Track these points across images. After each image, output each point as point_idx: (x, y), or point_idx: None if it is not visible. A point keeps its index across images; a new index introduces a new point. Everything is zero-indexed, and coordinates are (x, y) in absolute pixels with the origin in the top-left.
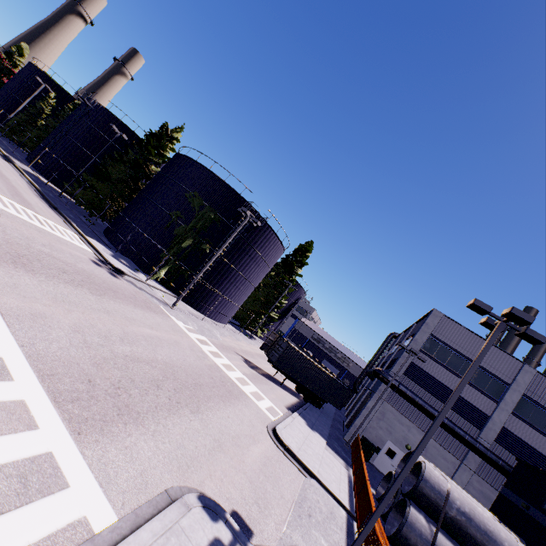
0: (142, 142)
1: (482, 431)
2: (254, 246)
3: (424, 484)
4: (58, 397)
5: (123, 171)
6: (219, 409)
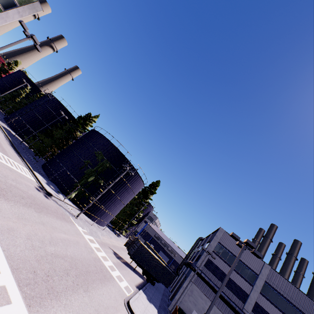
0: (75, 120)
1: (245, 304)
2: (128, 183)
3: None
4: (20, 283)
5: (61, 134)
6: (99, 289)
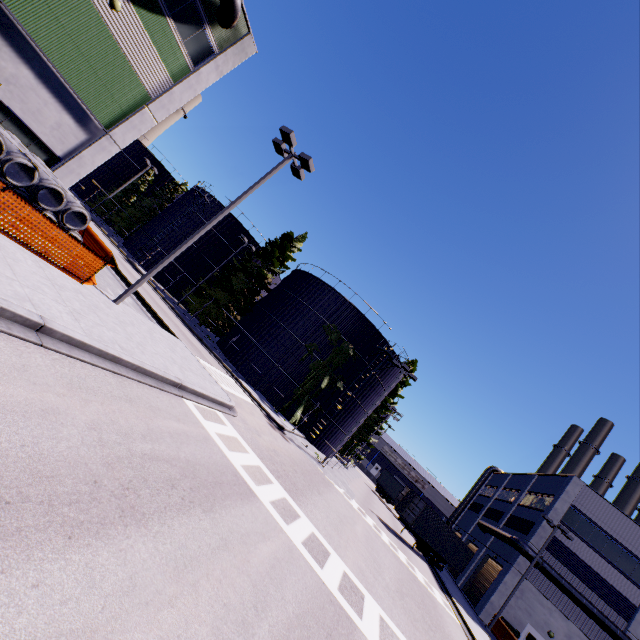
0: (266, 251)
1: (630, 623)
2: (382, 382)
3: None
4: None
5: (242, 281)
6: (452, 635)
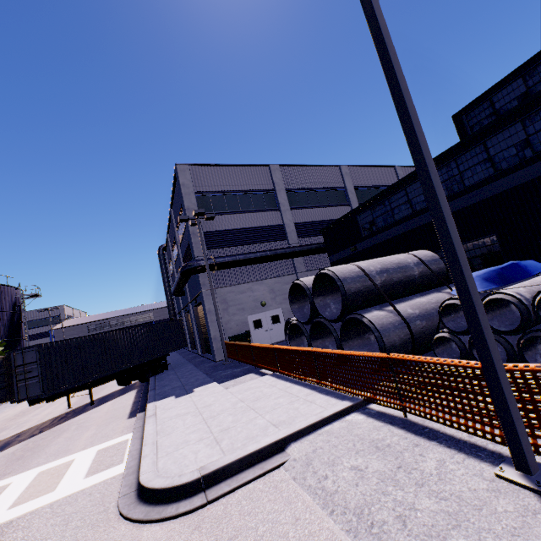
0: None
1: (288, 238)
2: None
3: (347, 284)
4: None
5: None
6: None
